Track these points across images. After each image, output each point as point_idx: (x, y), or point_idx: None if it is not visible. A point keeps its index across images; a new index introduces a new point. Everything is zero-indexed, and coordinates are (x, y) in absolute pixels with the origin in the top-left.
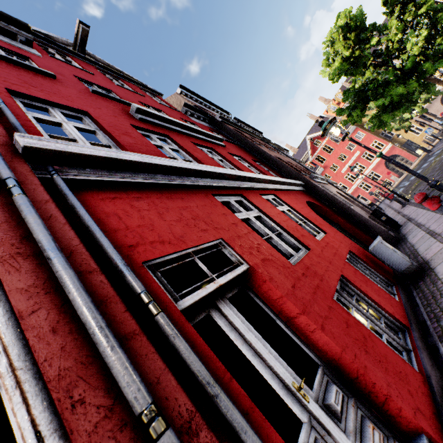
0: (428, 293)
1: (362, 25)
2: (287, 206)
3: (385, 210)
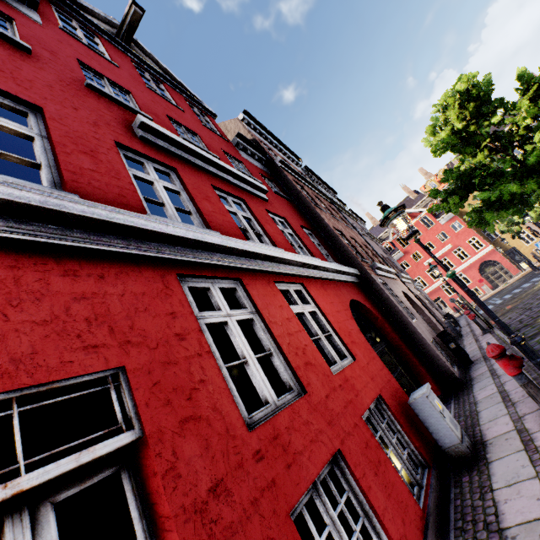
0: (469, 508)
1: (486, 96)
2: (315, 305)
3: (463, 329)
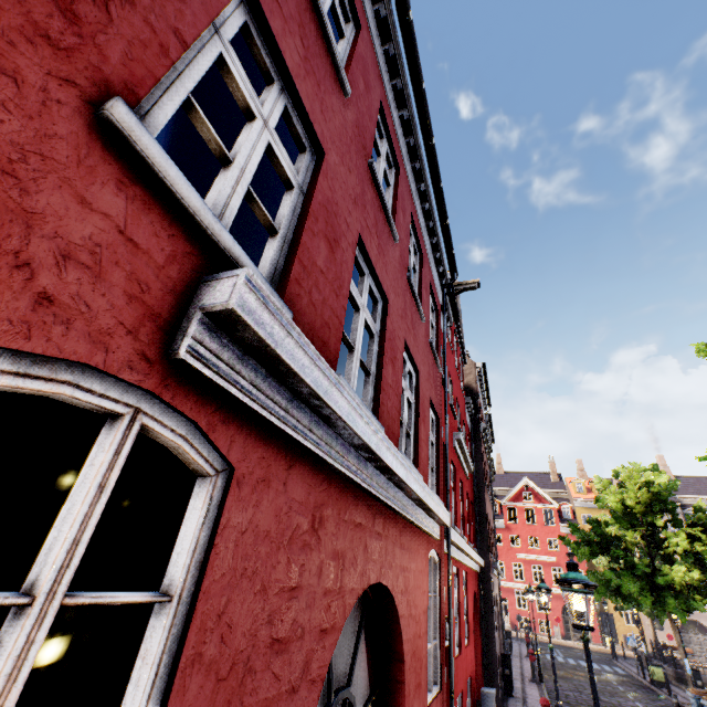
0: None
1: (664, 496)
2: (465, 591)
3: (514, 658)
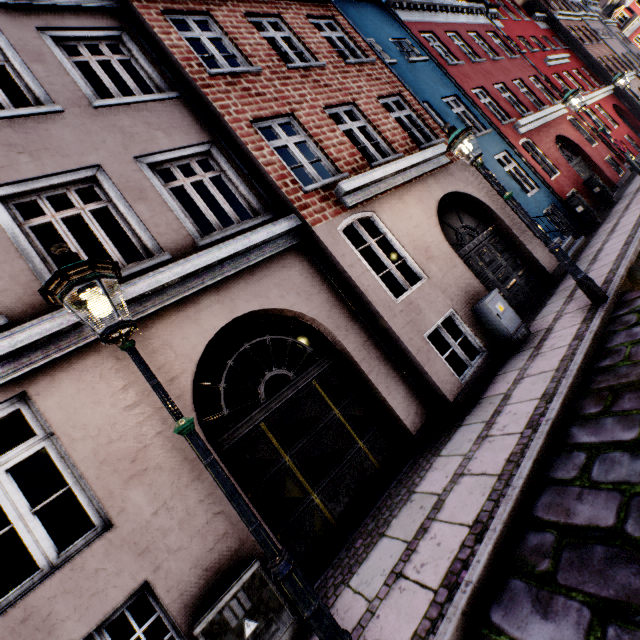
0: None
1: None
2: (603, 111)
3: None
